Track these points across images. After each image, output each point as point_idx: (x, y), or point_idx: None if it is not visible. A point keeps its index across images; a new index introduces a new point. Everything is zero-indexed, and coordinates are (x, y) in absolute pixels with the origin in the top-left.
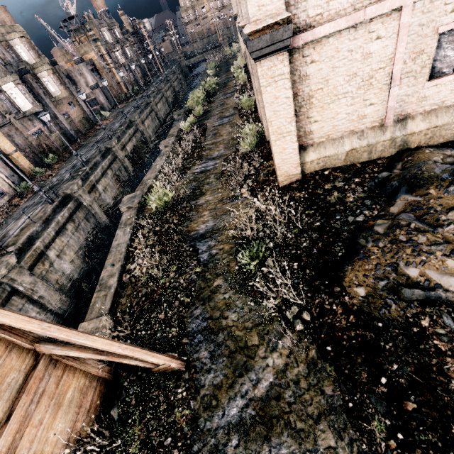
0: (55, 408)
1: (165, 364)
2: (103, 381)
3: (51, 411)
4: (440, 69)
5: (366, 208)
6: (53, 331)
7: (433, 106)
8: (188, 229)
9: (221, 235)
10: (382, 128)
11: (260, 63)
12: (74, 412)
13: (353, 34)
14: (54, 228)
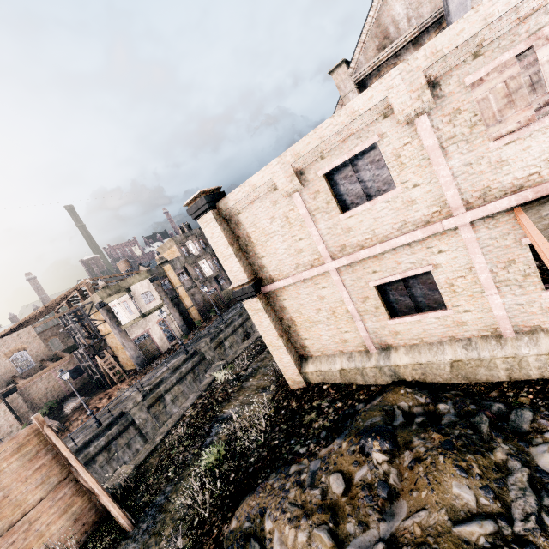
0: (63, 512)
1: (117, 517)
2: (100, 513)
3: (60, 512)
4: (401, 309)
5: (315, 441)
6: (72, 460)
7: (414, 341)
8: (221, 409)
9: (230, 425)
10: (368, 354)
11: (245, 302)
12: (71, 522)
13: (304, 284)
14: (177, 376)
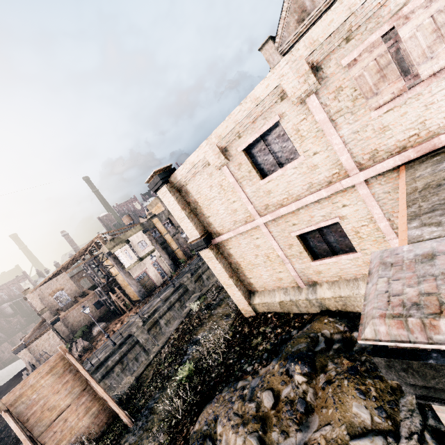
0: (86, 412)
1: (121, 417)
2: (112, 413)
3: (84, 412)
4: (320, 252)
5: (259, 361)
6: (87, 376)
7: (334, 278)
8: (196, 333)
9: (201, 346)
10: (299, 289)
11: (200, 252)
12: (92, 419)
13: (242, 236)
14: (168, 305)
